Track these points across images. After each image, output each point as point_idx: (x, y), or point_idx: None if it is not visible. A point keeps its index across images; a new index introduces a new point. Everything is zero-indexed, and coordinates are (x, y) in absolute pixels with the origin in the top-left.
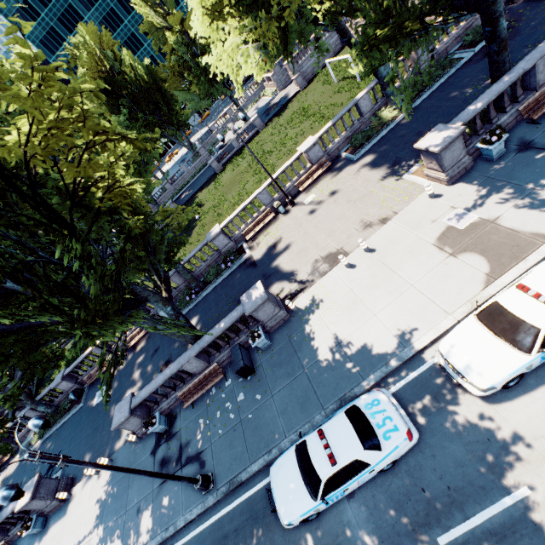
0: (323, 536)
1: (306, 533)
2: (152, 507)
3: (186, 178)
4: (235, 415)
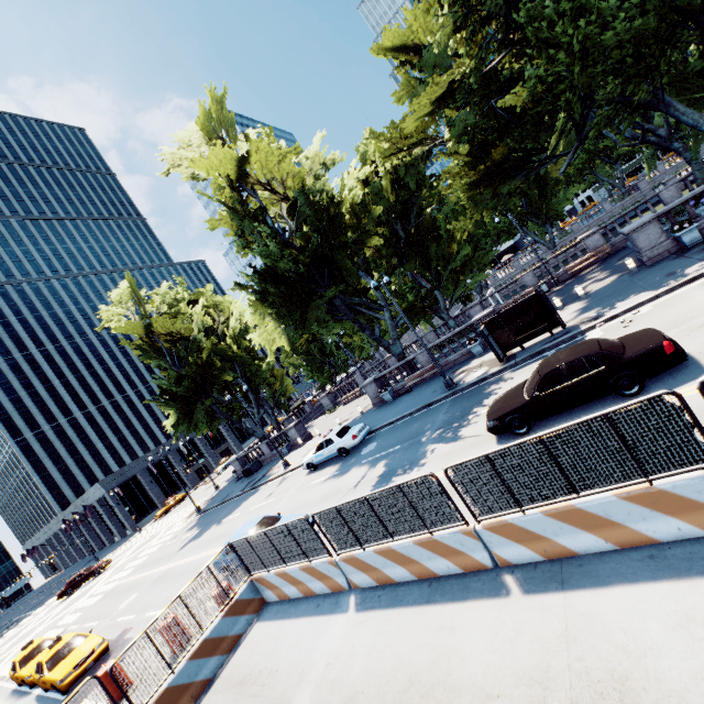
0: None
1: None
2: (702, 260)
3: (604, 219)
4: None
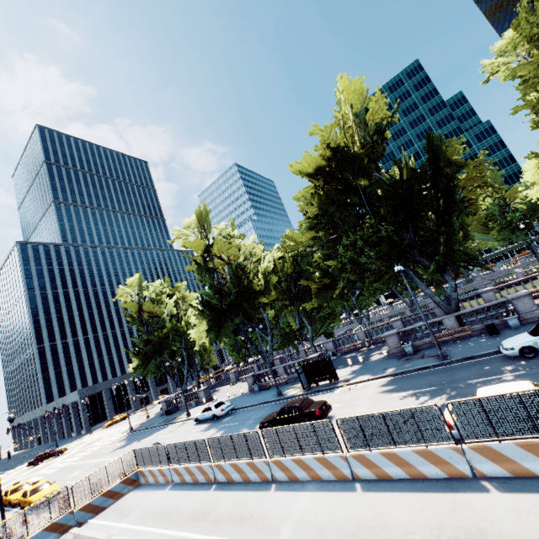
0: (534, 360)
1: (520, 361)
2: (395, 367)
3: None
4: (475, 344)
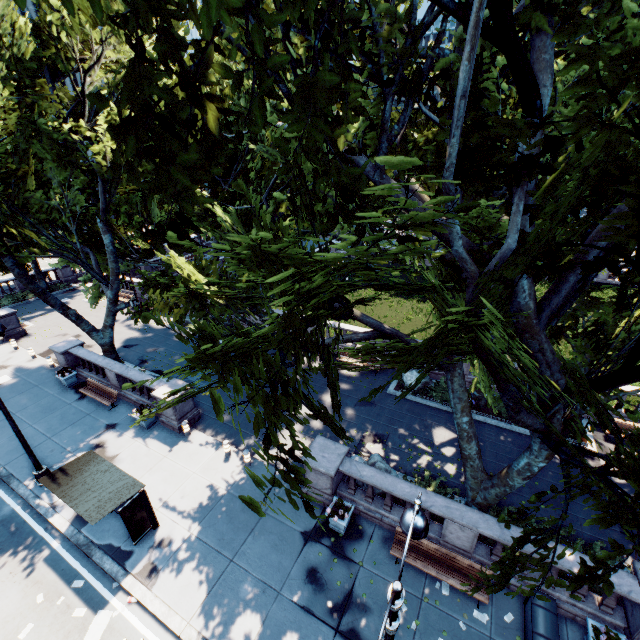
0: None
1: None
2: (266, 617)
3: None
4: None
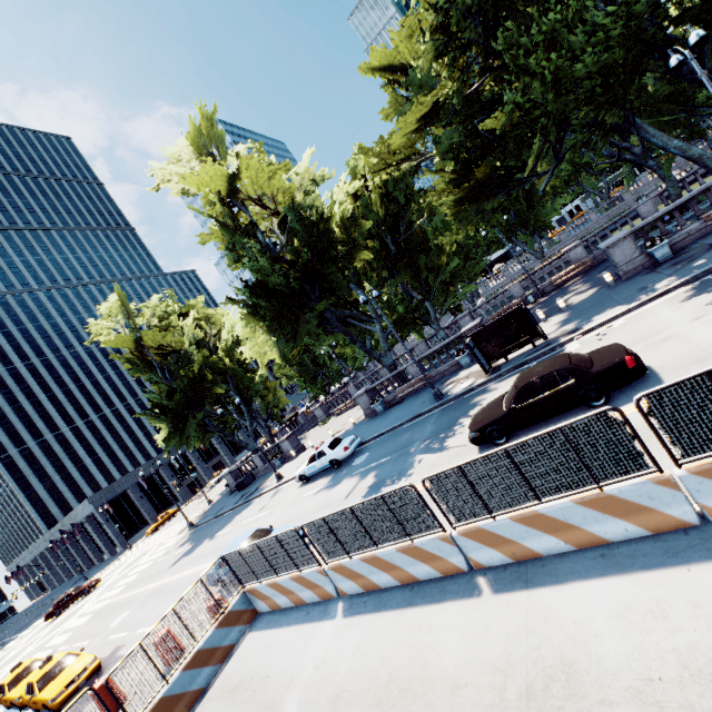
0: None
1: None
2: (670, 276)
3: (591, 229)
4: None
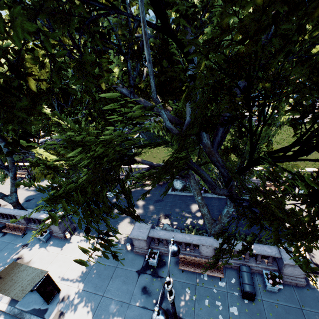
0: None
1: None
2: (124, 317)
3: None
4: None
